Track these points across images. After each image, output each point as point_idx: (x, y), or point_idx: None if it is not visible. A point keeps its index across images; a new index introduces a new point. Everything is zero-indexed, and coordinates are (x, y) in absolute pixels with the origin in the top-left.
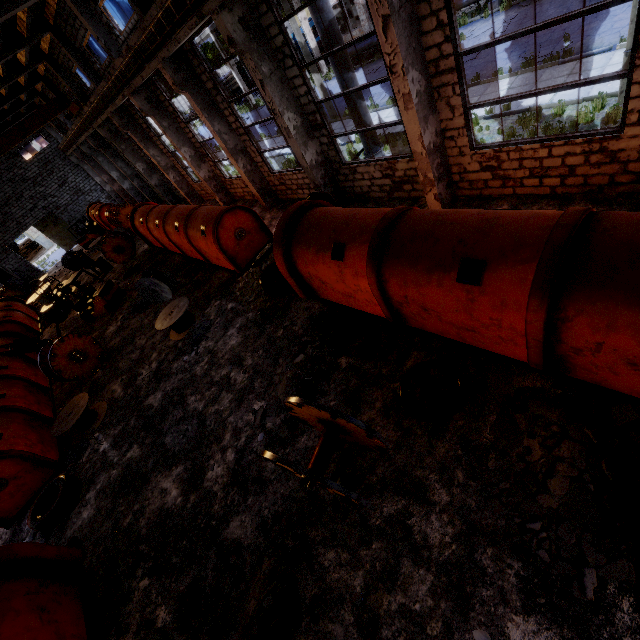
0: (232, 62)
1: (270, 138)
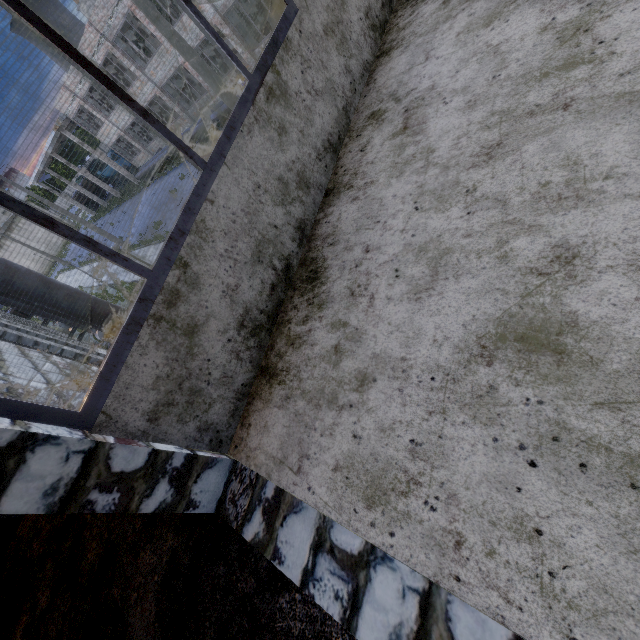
0: (73, 183)
1: (102, 260)
